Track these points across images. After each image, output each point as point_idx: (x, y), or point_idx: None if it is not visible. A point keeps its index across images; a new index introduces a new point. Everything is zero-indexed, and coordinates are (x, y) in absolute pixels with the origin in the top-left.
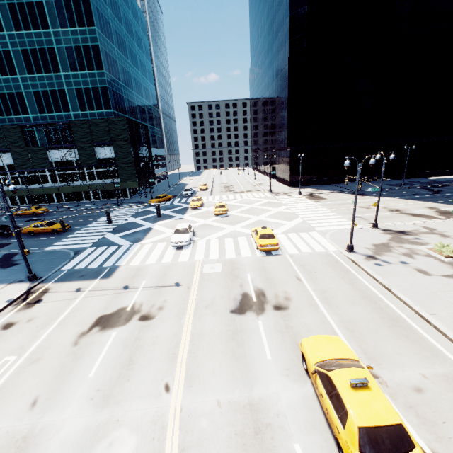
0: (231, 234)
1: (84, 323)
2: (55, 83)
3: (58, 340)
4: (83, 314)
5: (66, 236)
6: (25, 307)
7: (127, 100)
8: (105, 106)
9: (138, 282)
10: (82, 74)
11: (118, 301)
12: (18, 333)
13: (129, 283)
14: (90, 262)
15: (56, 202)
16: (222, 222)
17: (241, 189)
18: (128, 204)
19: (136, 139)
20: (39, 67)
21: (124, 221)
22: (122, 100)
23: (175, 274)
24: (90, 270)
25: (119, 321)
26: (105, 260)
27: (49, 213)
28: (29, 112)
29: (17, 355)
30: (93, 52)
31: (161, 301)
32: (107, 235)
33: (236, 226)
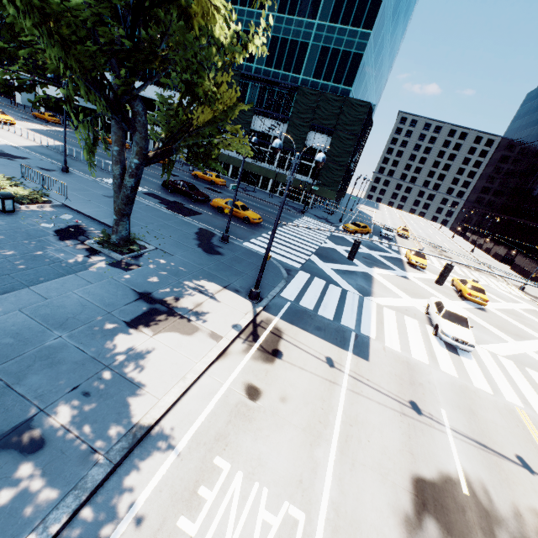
0: (528, 361)
1: (392, 480)
2: (302, 33)
3: (365, 510)
4: (375, 446)
5: (260, 234)
6: (262, 356)
7: (365, 82)
8: (346, 80)
9: (431, 405)
10: (340, 29)
11: (424, 444)
12: (276, 425)
13: (415, 398)
14: (316, 303)
15: (230, 177)
16: (486, 320)
17: (462, 260)
18: (312, 215)
19: (361, 138)
20: (294, 6)
21: (323, 243)
22: (363, 79)
23: (495, 425)
24: (326, 320)
25: (473, 530)
26: (337, 310)
27: (225, 187)
28: (254, 61)
29: (302, 510)
30: (372, 1)
31: (528, 510)
32: (314, 258)
33: (521, 343)
